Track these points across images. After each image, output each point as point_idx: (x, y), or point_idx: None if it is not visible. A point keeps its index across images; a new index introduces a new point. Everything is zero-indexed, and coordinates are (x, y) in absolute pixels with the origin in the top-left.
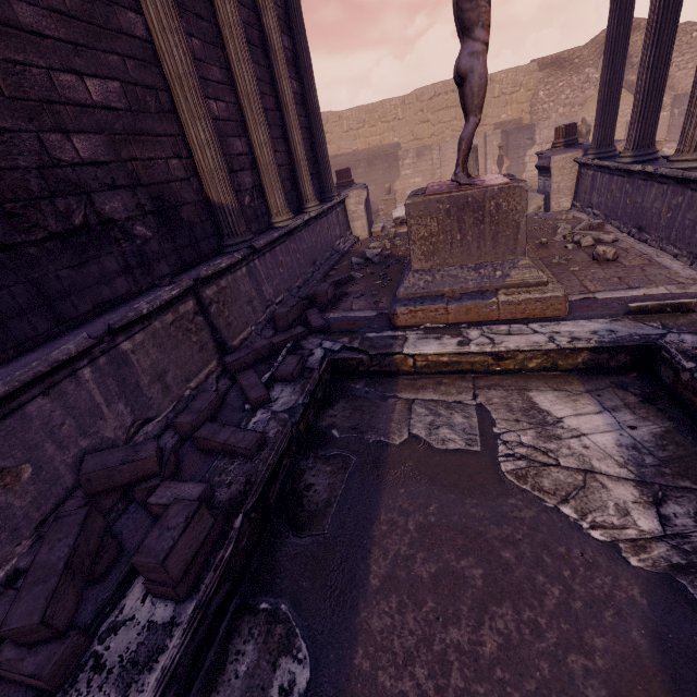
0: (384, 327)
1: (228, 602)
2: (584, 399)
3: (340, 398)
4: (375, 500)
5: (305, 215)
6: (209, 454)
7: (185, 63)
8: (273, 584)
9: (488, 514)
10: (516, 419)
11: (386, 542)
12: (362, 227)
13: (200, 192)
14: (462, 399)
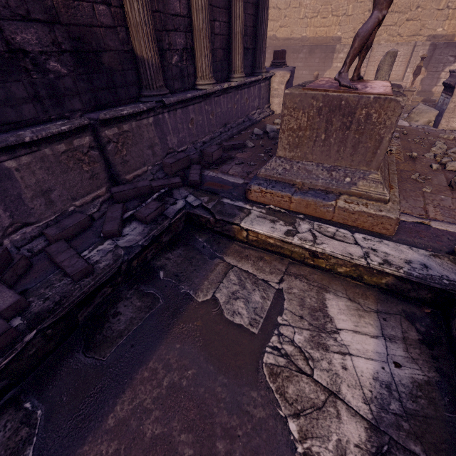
0: (241, 196)
1: (5, 392)
2: (370, 317)
3: (182, 245)
4: (154, 345)
5: (229, 83)
6: (54, 266)
7: None
8: (46, 388)
9: (228, 398)
10: (301, 316)
11: (139, 388)
12: (278, 103)
13: (126, 42)
14: (269, 279)
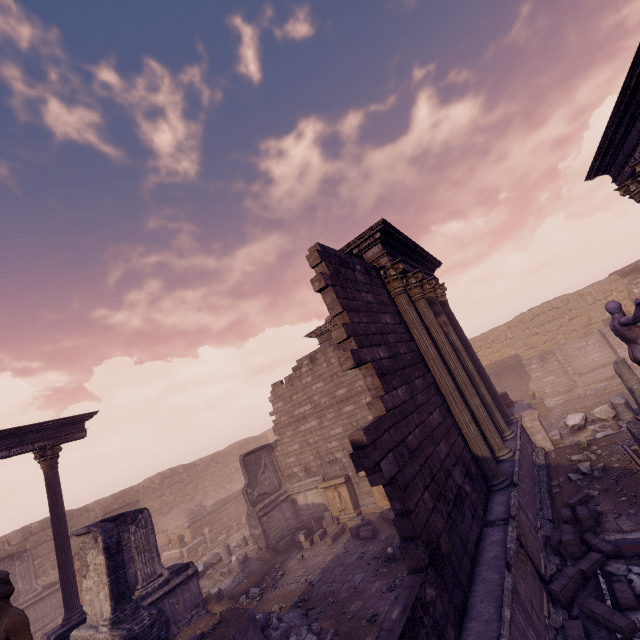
0: None
1: None
2: None
3: None
4: None
5: (508, 443)
6: None
7: (452, 386)
8: None
9: None
10: None
11: None
12: (542, 438)
13: (470, 451)
14: None
